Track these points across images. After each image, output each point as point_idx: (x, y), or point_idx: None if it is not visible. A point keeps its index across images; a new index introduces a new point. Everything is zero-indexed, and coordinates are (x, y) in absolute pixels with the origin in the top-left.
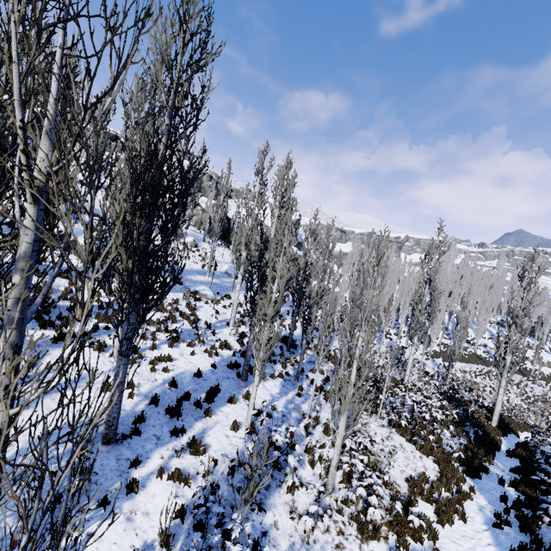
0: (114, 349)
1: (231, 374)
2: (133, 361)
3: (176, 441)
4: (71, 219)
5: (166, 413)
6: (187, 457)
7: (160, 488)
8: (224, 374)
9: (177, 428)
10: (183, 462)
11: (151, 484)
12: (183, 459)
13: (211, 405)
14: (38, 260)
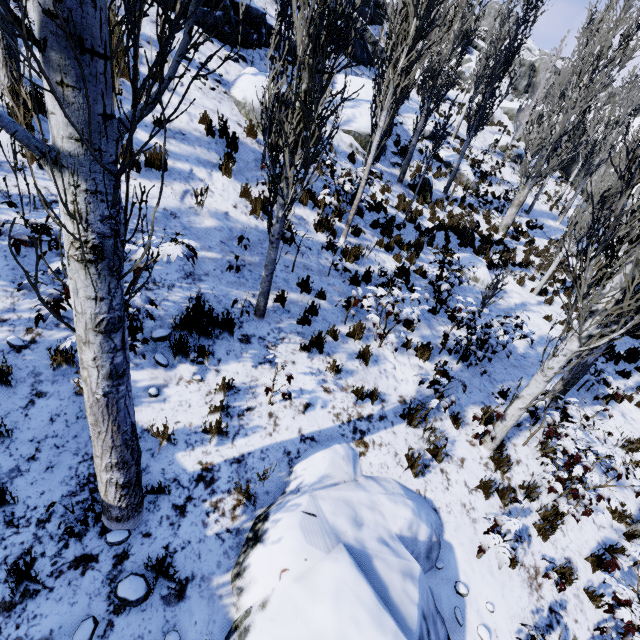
0: (537, 287)
1: (633, 341)
2: (550, 301)
3: (623, 380)
4: (444, 143)
5: (602, 355)
6: (638, 396)
7: (631, 408)
8: (627, 340)
9: (626, 371)
10: (638, 399)
11: (623, 402)
12: (636, 396)
13: (634, 363)
14: (448, 189)
